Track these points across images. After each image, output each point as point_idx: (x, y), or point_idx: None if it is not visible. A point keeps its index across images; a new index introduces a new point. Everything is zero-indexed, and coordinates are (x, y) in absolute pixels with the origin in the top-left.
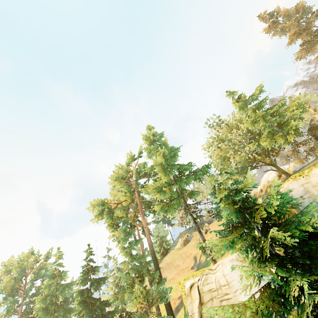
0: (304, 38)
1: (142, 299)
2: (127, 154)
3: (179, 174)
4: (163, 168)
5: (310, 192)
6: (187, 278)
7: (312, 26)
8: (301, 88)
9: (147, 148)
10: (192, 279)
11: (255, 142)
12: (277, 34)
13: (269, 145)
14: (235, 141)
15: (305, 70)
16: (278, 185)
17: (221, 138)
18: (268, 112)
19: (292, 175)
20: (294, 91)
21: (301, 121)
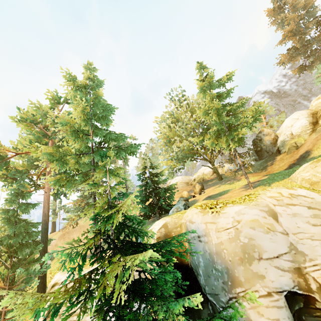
0: (296, 42)
1: (0, 280)
2: (48, 92)
3: (100, 144)
4: (74, 130)
5: (210, 237)
6: (62, 267)
7: (307, 32)
8: (267, 97)
9: (73, 94)
10: (62, 274)
11: (200, 136)
12: (276, 24)
13: (210, 145)
14: (187, 126)
15: (278, 81)
16: (208, 180)
17: (177, 117)
18: (226, 107)
19: (205, 201)
20: (261, 98)
21: (252, 129)
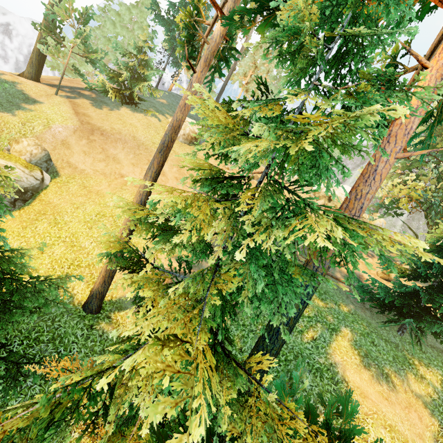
0: None
1: None
2: None
3: None
4: None
5: None
6: None
7: None
8: None
9: None
10: None
11: None
12: None
13: None
14: None
15: None
16: None
17: None
18: None
19: None
20: None
21: None
